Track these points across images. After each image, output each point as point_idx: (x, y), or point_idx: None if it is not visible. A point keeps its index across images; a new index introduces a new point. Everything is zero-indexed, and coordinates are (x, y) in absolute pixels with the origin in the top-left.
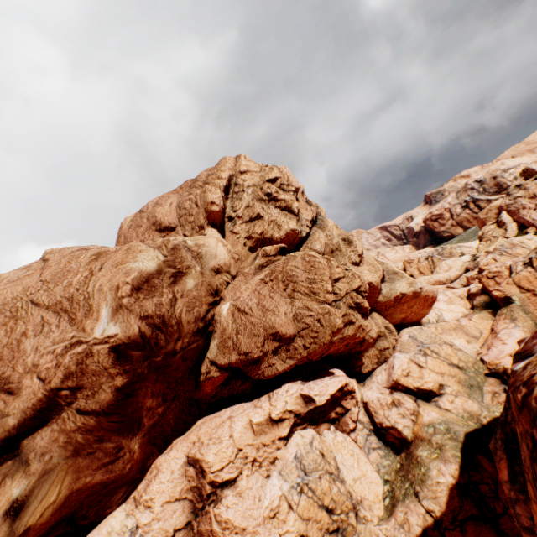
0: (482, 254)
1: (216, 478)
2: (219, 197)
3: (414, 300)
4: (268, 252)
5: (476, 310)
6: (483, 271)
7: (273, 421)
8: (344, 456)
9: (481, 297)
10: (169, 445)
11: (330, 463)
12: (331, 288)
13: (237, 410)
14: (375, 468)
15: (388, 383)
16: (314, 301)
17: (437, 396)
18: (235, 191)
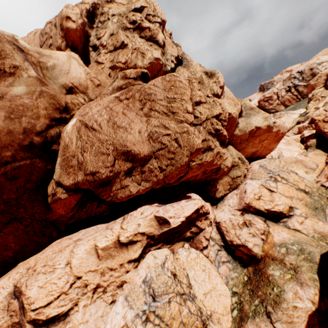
0: (312, 110)
1: (38, 316)
2: (76, 14)
3: (266, 135)
4: (127, 74)
5: (310, 149)
6: (315, 121)
7: (123, 244)
8: (196, 272)
9: (315, 139)
10: (11, 269)
11: (182, 282)
12: (191, 108)
13: (89, 232)
14: (224, 280)
15: (240, 205)
16: (172, 120)
17: (286, 217)
18: (100, 20)
